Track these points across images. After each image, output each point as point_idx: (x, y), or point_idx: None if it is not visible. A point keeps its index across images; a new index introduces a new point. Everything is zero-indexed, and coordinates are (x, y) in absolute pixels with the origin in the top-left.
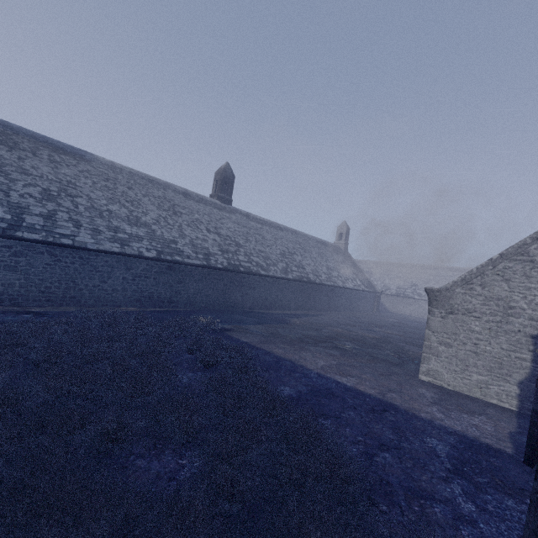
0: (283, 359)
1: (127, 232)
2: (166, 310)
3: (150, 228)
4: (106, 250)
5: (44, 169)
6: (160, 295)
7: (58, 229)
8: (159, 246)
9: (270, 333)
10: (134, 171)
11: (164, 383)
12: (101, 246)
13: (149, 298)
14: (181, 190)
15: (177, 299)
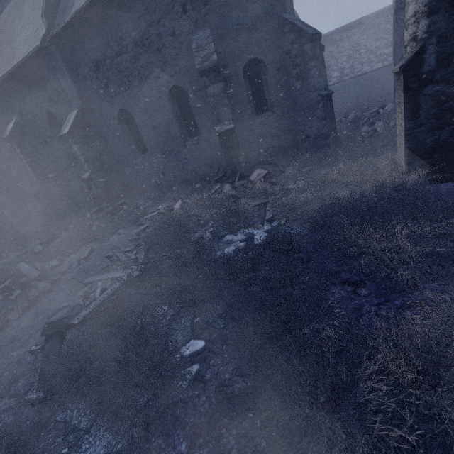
0: None
1: (385, 54)
2: None
3: None
4: (375, 69)
5: (346, 45)
6: None
7: (355, 70)
8: None
9: None
10: (390, 6)
11: None
12: (372, 69)
13: None
14: None
15: None
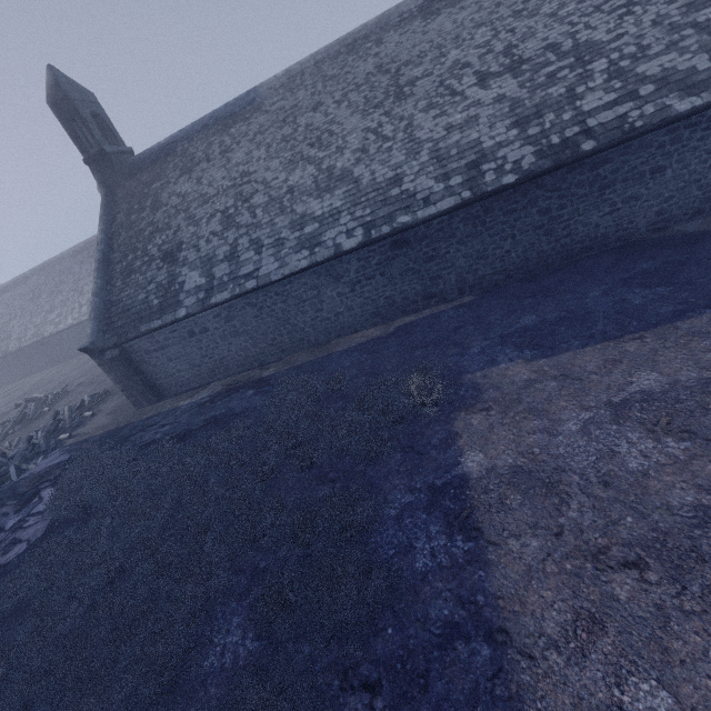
0: (487, 622)
1: (316, 216)
2: (419, 320)
3: (351, 178)
4: (292, 272)
5: (219, 176)
6: (404, 295)
7: (242, 270)
8: (367, 213)
9: (597, 403)
10: (319, 54)
11: (126, 709)
12: (286, 269)
13: (390, 306)
14: (415, 4)
15: (439, 288)
